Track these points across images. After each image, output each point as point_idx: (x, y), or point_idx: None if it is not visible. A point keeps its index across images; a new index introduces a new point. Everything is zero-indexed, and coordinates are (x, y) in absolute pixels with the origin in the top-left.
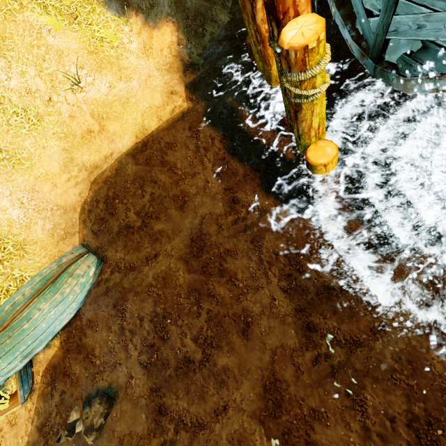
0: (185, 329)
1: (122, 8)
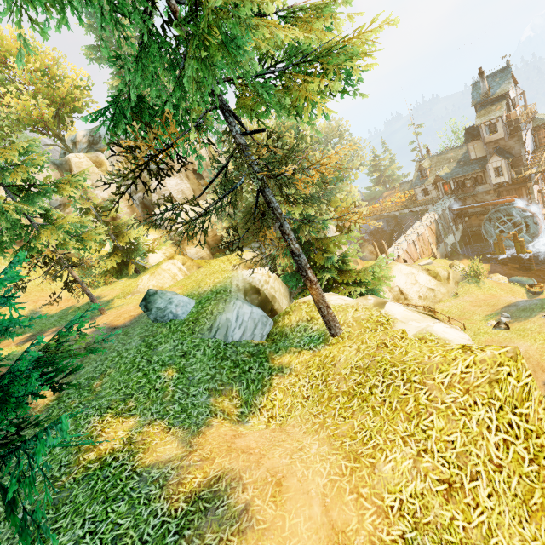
0: (544, 278)
1: (452, 260)
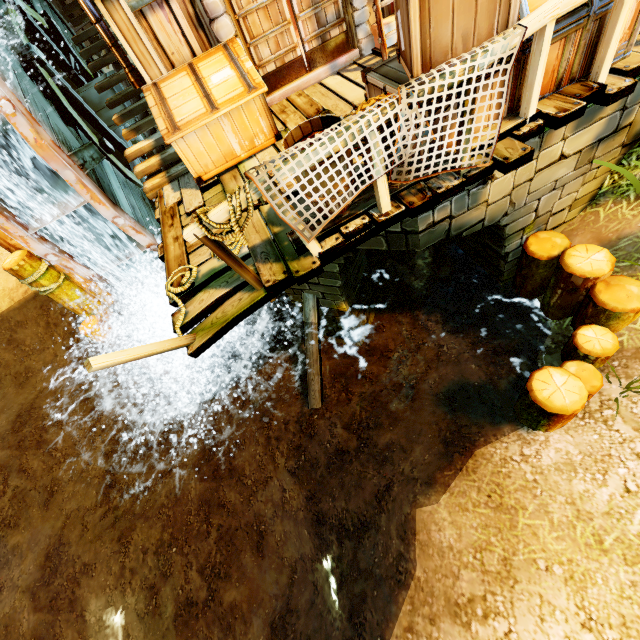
0: None
1: None
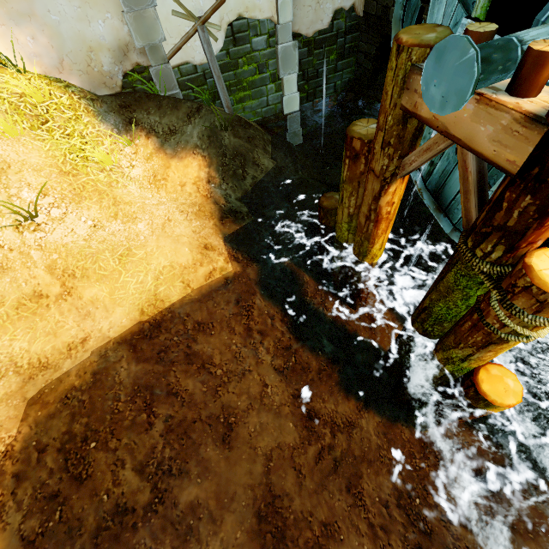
0: None
1: (125, 125)
